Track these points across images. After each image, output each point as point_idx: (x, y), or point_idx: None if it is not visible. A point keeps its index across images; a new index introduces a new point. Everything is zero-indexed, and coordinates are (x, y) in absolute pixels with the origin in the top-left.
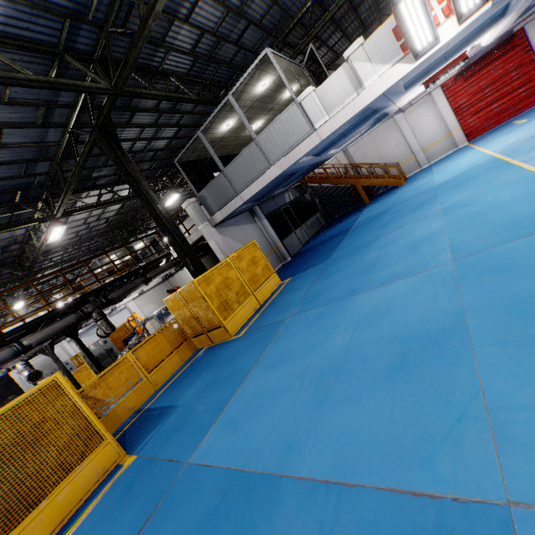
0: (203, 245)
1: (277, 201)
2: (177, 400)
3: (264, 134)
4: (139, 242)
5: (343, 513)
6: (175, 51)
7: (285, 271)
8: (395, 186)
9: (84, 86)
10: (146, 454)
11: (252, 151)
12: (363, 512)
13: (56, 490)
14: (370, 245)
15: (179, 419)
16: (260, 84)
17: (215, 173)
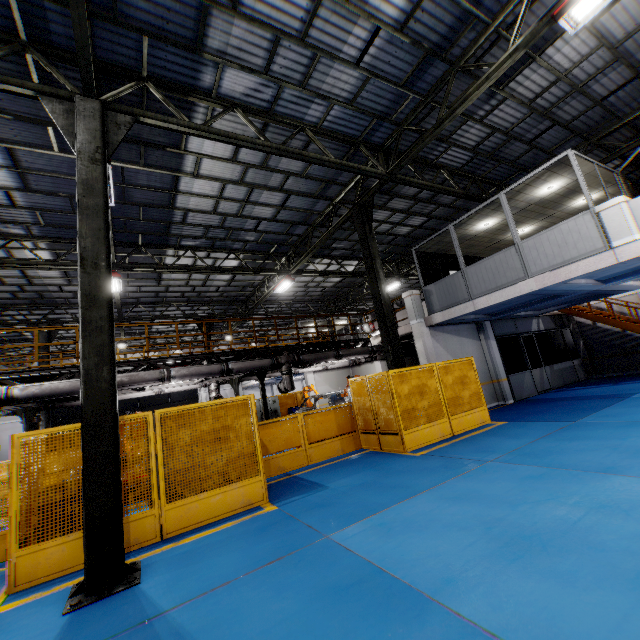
0: (406, 344)
1: (517, 325)
2: (328, 482)
3: (531, 240)
4: (341, 319)
5: None
6: (456, 147)
7: (500, 412)
8: None
9: (365, 170)
10: (287, 510)
11: (508, 256)
12: None
13: (213, 491)
14: None
15: (326, 498)
16: (545, 186)
17: (451, 271)
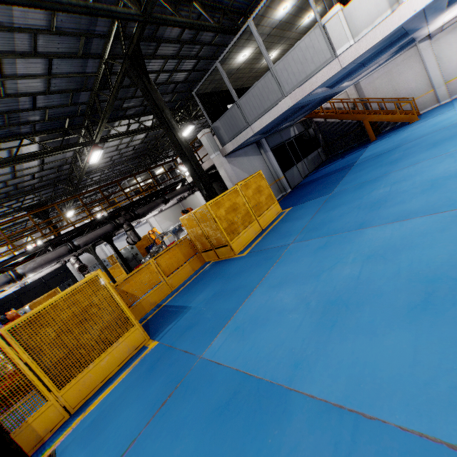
0: (213, 173)
1: (282, 135)
2: (190, 302)
3: (281, 62)
4: (159, 168)
5: (361, 443)
6: None
7: (285, 201)
8: (406, 123)
9: (117, 12)
10: (166, 342)
11: (267, 82)
12: (385, 448)
13: (99, 358)
14: (378, 180)
15: (192, 318)
16: (281, 7)
17: (228, 105)
